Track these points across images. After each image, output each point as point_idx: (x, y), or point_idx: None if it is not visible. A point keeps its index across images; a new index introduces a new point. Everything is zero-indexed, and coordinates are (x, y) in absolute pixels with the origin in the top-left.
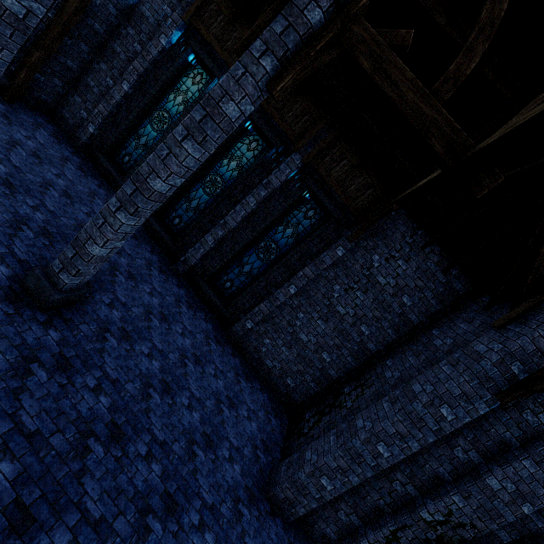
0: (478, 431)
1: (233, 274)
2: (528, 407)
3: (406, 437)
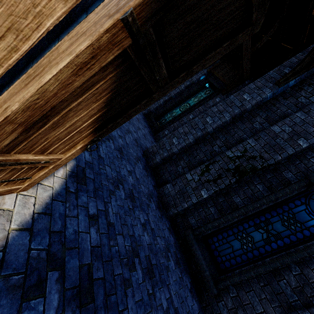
0: (269, 112)
1: (166, 117)
2: (301, 95)
3: (223, 112)
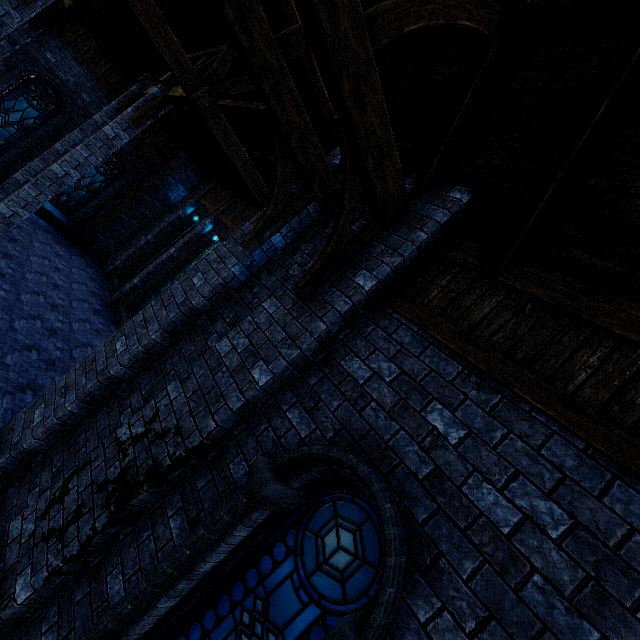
0: (240, 307)
1: None
2: (295, 262)
3: (150, 321)
